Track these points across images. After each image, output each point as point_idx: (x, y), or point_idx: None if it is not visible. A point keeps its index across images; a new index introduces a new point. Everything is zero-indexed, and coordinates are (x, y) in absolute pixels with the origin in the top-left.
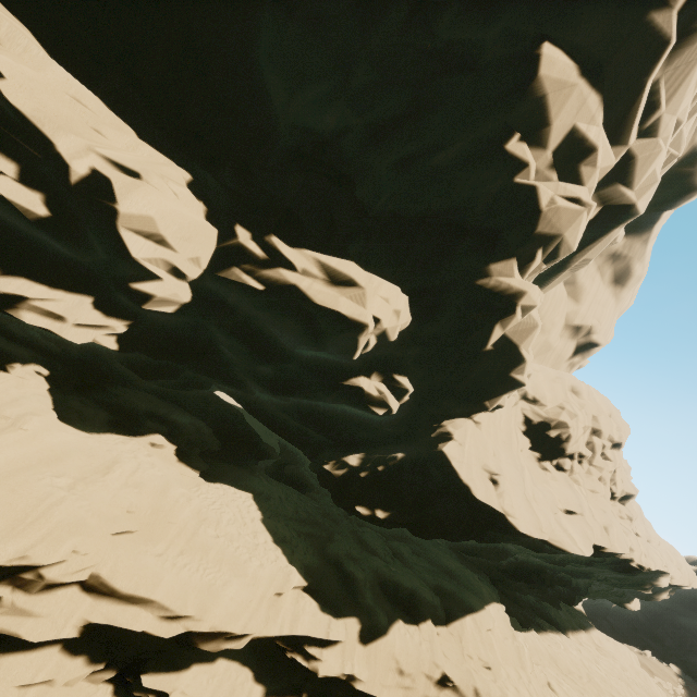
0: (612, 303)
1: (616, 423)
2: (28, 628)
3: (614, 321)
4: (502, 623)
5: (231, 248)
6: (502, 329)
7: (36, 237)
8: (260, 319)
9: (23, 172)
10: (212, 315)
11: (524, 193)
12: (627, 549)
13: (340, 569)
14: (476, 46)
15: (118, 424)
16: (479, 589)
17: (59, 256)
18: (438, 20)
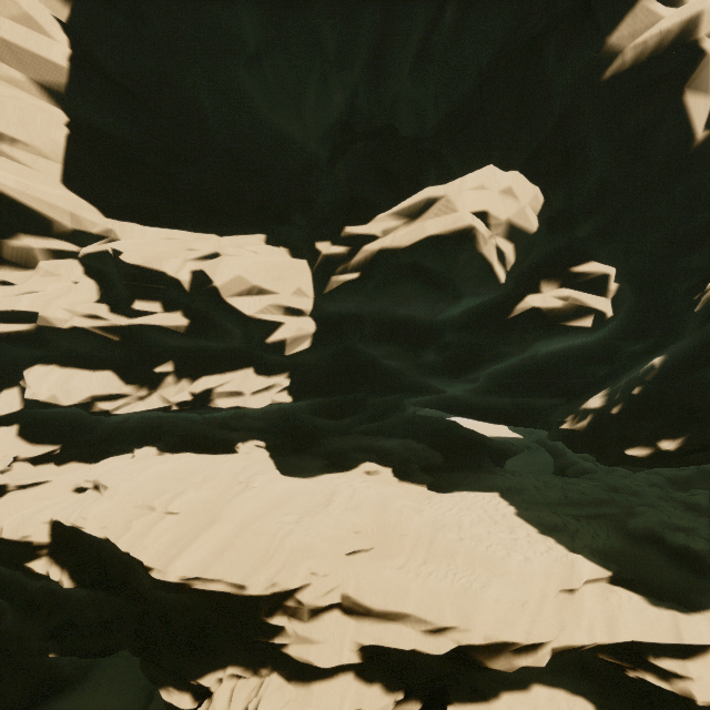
0: None
1: None
2: (315, 655)
3: None
4: None
5: (322, 265)
6: (703, 95)
7: (201, 346)
8: (386, 309)
9: (165, 305)
10: (350, 334)
11: None
12: None
13: (662, 546)
14: None
15: (332, 466)
16: None
17: (220, 351)
18: None
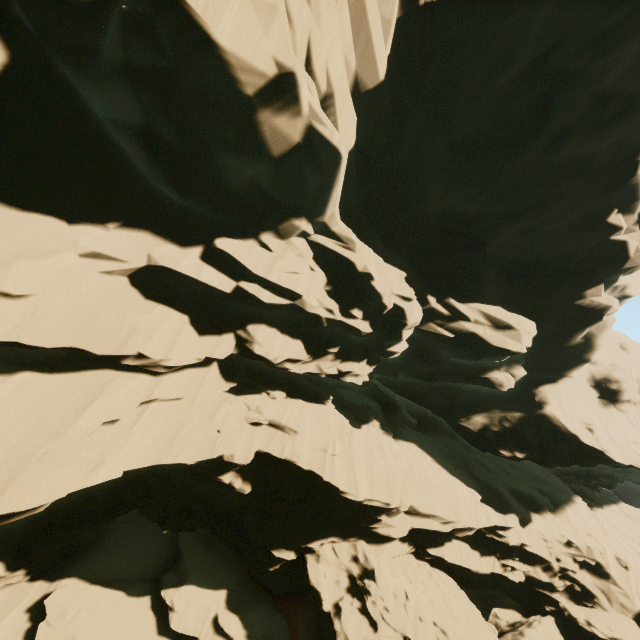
0: None
1: None
2: (394, 532)
3: None
4: (585, 508)
5: (426, 311)
6: (589, 328)
7: (347, 336)
8: (434, 345)
9: (363, 314)
10: None
11: (617, 246)
12: None
13: (488, 486)
14: (590, 156)
15: (355, 417)
16: (564, 488)
17: (352, 341)
18: (565, 145)
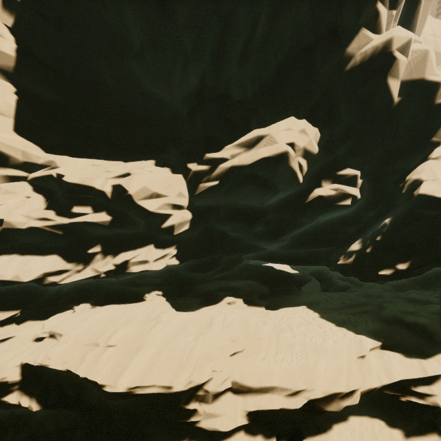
0: None
1: None
2: (219, 424)
3: None
4: None
5: (192, 177)
6: (396, 79)
7: (117, 233)
8: (233, 202)
9: (94, 208)
10: (210, 218)
11: None
12: None
13: (403, 324)
14: None
15: (206, 301)
16: None
17: (130, 235)
18: None
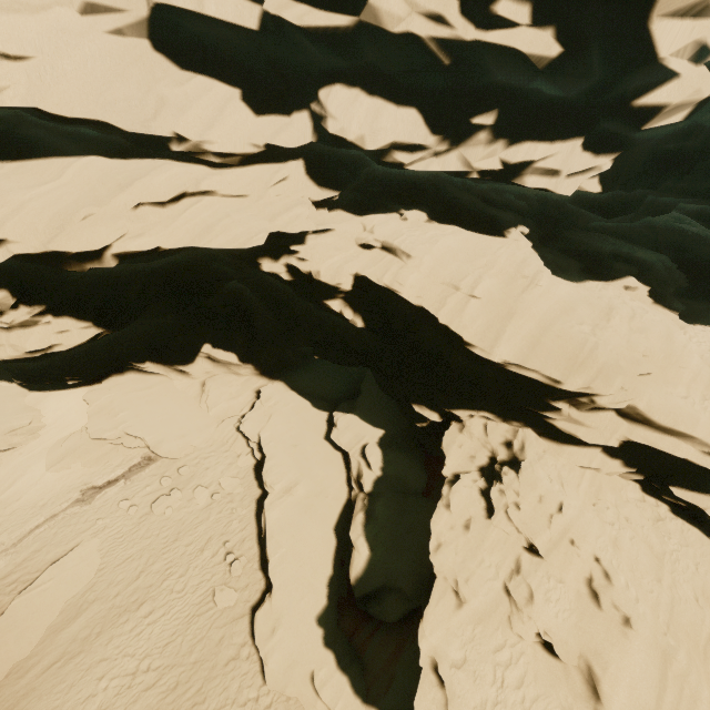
0: None
1: None
2: (583, 434)
3: None
4: None
5: None
6: None
7: (528, 90)
8: None
9: (534, 11)
10: None
11: None
12: None
13: None
14: None
15: (587, 270)
16: None
17: (546, 102)
18: None
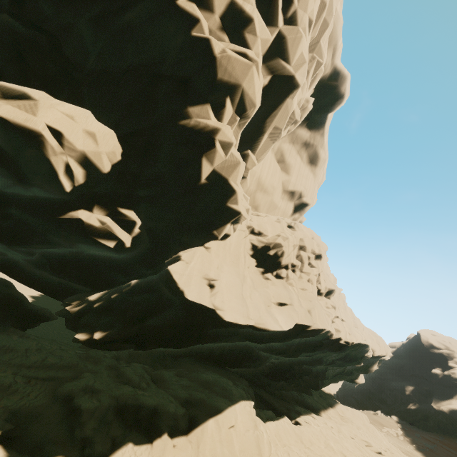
0: (311, 177)
1: (317, 242)
2: None
3: (316, 190)
4: (246, 417)
5: None
6: (210, 164)
7: None
8: None
9: None
10: None
11: (201, 44)
12: (328, 325)
13: (68, 405)
14: None
15: None
16: (230, 392)
17: None
18: None
